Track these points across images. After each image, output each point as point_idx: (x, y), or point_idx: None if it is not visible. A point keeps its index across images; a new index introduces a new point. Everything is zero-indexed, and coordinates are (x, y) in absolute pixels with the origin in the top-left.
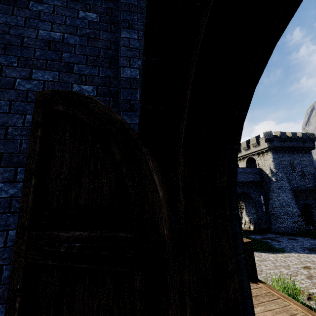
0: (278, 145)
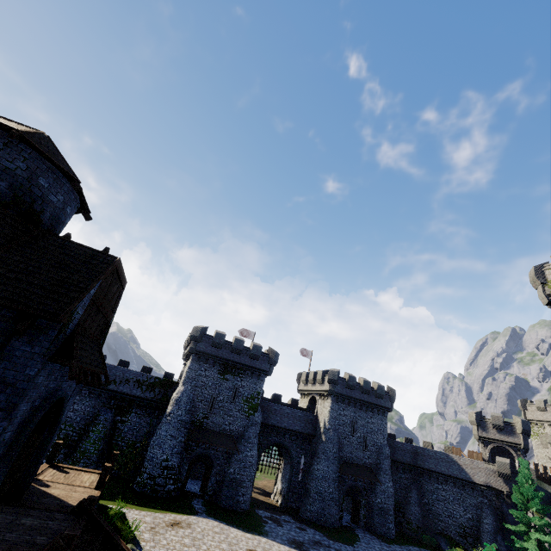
0: (342, 393)
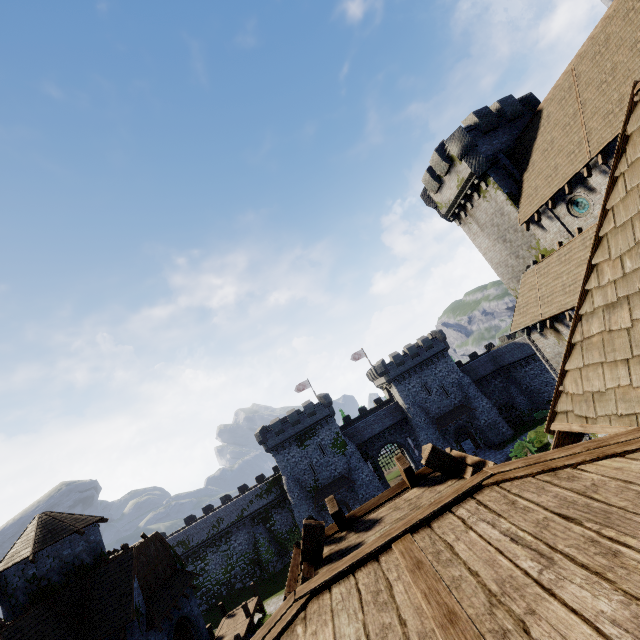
0: (397, 374)
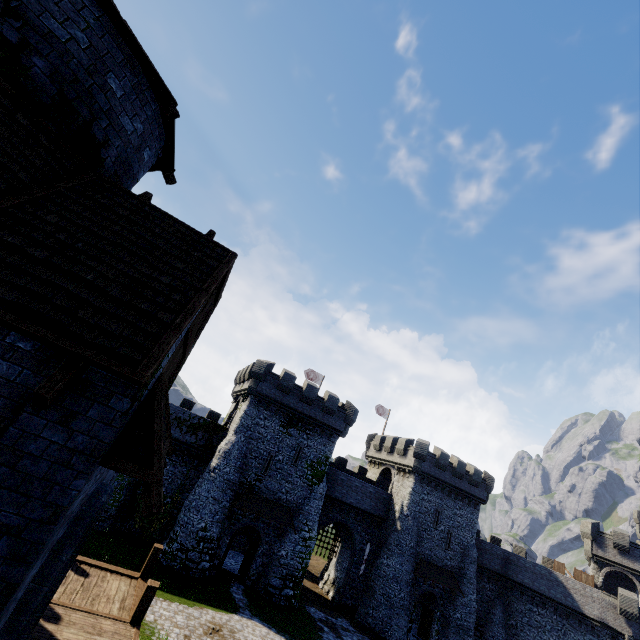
0: (429, 472)
